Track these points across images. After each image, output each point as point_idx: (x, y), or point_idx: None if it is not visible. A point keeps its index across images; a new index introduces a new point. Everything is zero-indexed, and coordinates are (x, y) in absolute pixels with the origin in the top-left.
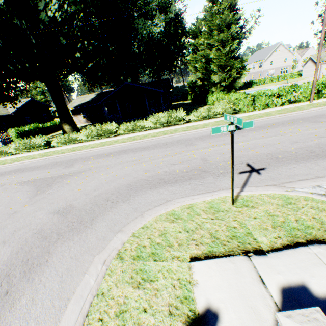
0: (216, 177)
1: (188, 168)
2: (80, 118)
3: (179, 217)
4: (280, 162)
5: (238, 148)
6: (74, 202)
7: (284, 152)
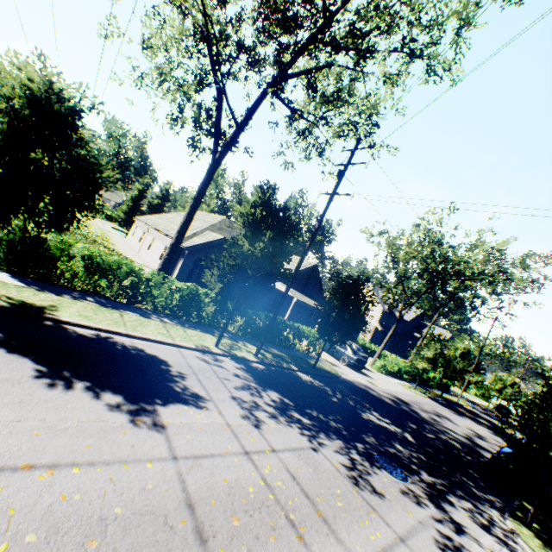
0: None
1: None
2: None
3: None
4: None
5: None
6: None
7: None
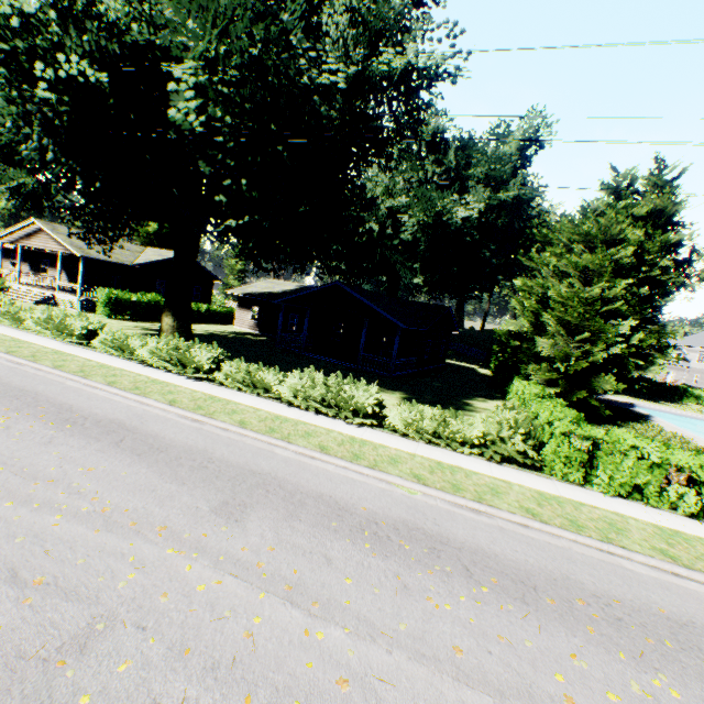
0: None
1: None
2: (247, 316)
3: None
4: None
5: (276, 660)
6: None
7: None
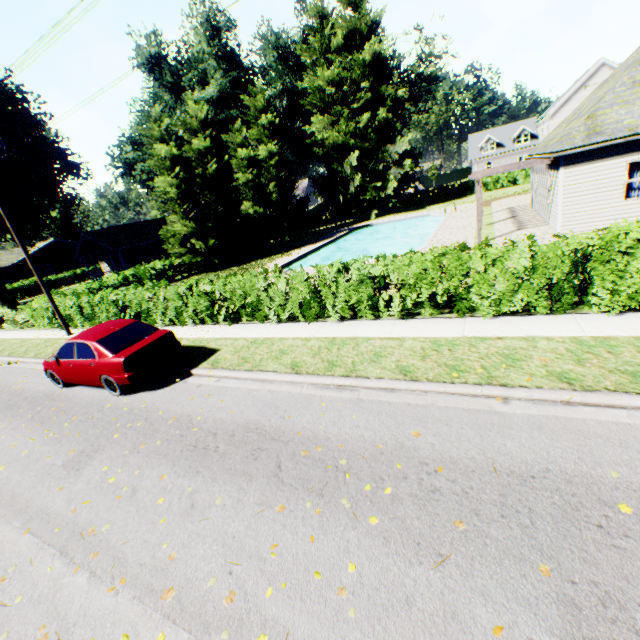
0: None
1: None
2: (106, 266)
3: None
4: None
5: None
6: None
7: None
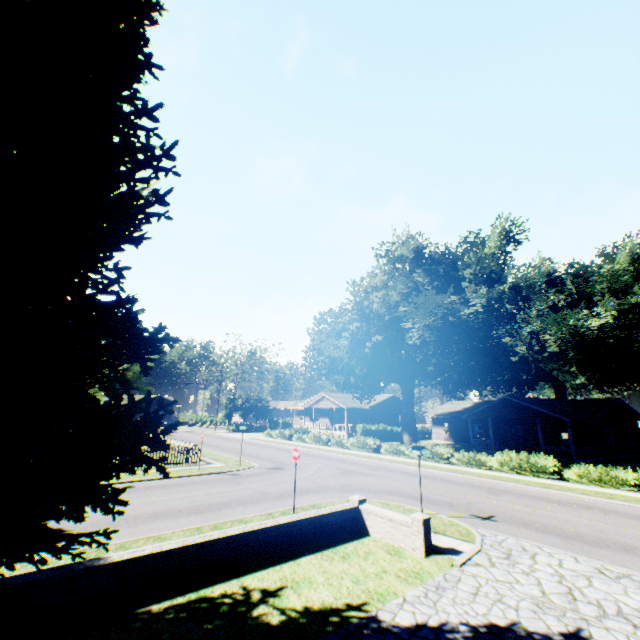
0: (449, 509)
1: (444, 500)
2: (440, 431)
3: (388, 504)
4: (522, 525)
5: (524, 510)
6: (352, 484)
7: (554, 526)
